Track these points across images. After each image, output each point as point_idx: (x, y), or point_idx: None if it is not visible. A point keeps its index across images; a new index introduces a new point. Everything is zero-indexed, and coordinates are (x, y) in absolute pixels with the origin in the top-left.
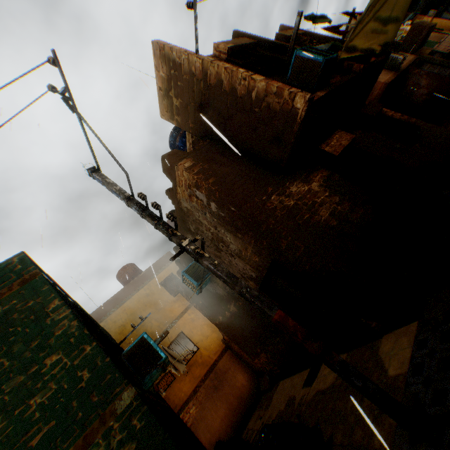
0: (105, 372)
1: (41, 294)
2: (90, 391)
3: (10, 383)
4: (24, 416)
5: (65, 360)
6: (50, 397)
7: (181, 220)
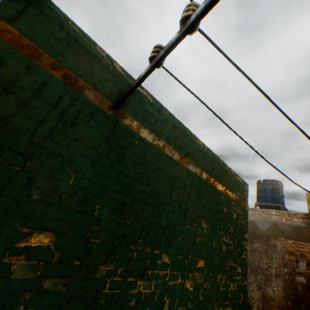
0: (244, 306)
1: (245, 221)
2: (240, 309)
3: (230, 260)
4: (227, 288)
5: (240, 275)
6: (233, 290)
7: (256, 234)
